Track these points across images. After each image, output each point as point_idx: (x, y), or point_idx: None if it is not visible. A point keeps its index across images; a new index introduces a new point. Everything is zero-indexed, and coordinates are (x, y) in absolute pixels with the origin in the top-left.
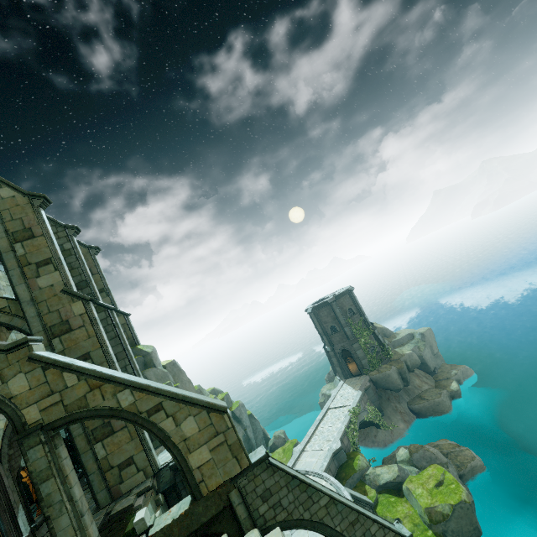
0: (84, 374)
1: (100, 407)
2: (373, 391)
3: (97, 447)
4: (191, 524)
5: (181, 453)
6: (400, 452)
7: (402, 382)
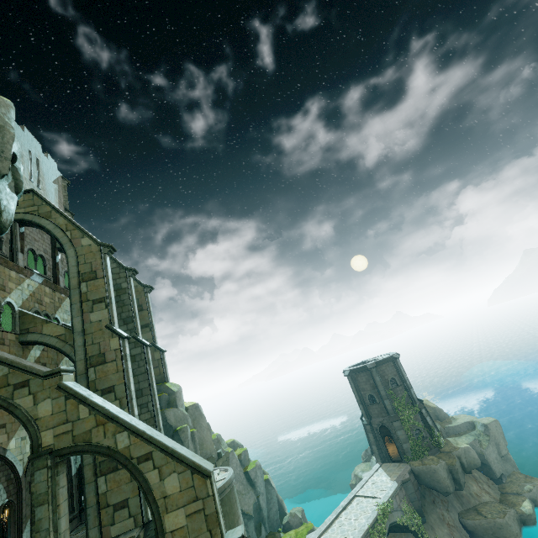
0: (95, 409)
1: (100, 444)
2: (414, 486)
3: (101, 481)
4: None
5: (159, 510)
6: None
7: (453, 483)
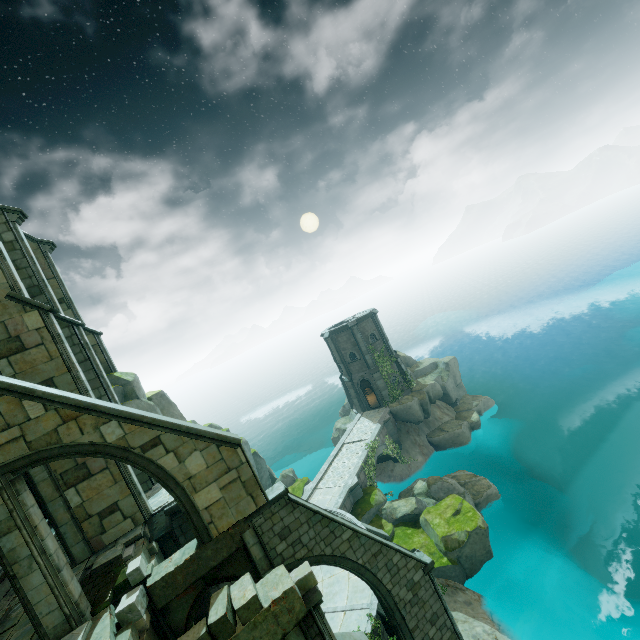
0: (53, 403)
1: (77, 443)
2: (393, 424)
3: (69, 494)
4: (198, 570)
5: (185, 493)
6: (418, 485)
7: (423, 414)
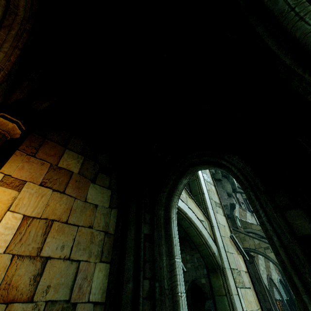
0: None
1: None
2: None
3: None
4: None
5: None
6: None
7: None
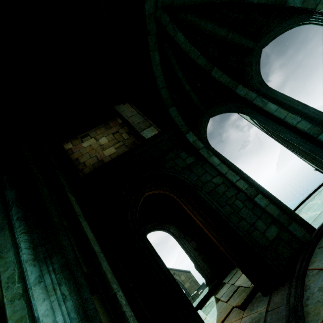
0: None
1: None
2: None
3: None
4: None
5: (182, 284)
6: None
7: None
